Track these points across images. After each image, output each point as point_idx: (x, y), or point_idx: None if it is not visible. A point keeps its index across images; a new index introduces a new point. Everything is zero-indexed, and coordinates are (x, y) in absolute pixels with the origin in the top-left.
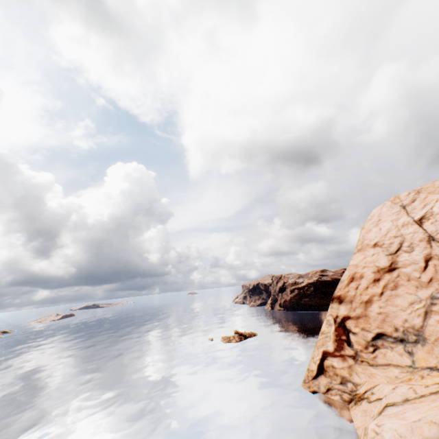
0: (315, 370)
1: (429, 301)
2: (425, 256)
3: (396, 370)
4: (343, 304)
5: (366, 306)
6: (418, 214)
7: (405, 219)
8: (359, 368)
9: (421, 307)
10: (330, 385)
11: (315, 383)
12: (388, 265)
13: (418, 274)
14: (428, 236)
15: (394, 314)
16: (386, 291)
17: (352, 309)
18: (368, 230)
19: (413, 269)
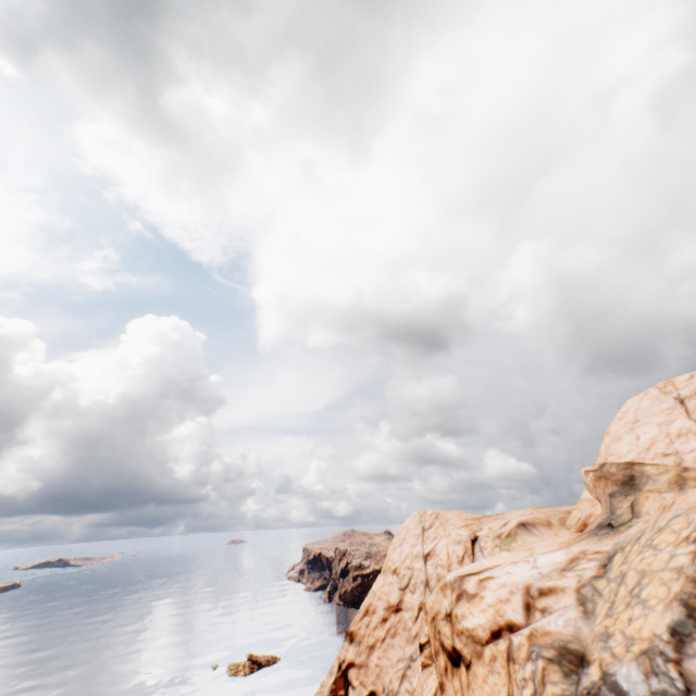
0: None
1: (408, 661)
2: (420, 604)
3: None
4: (353, 644)
5: (369, 653)
6: (428, 547)
7: (419, 549)
8: None
9: (402, 668)
10: None
11: None
12: (397, 602)
13: (412, 623)
14: (426, 579)
15: (387, 669)
16: (387, 637)
17: (359, 653)
18: (394, 548)
19: (410, 617)
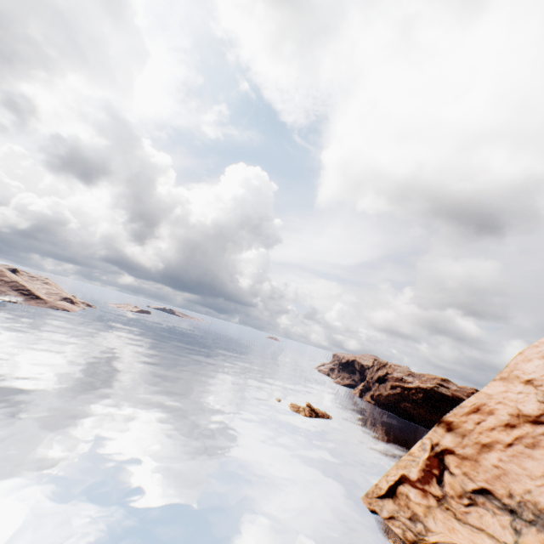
0: (384, 489)
1: None
2: None
3: (487, 540)
4: (451, 433)
5: (481, 450)
6: None
7: None
8: (440, 515)
9: None
10: (395, 514)
11: (378, 502)
12: (536, 414)
13: None
14: None
15: (516, 477)
16: (518, 444)
17: (461, 445)
18: (527, 359)
19: None
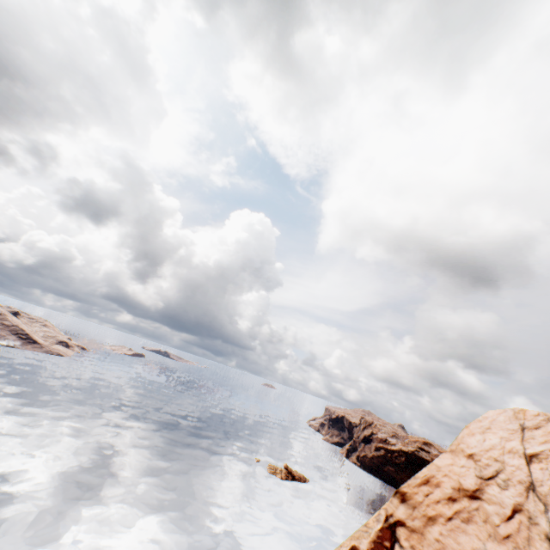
0: None
1: None
2: (515, 504)
3: None
4: (404, 504)
5: (427, 523)
6: (533, 448)
7: (516, 445)
8: None
9: None
10: None
11: None
12: (473, 489)
13: (499, 520)
14: (530, 481)
15: None
16: (456, 518)
17: (411, 517)
18: (471, 433)
19: (496, 512)
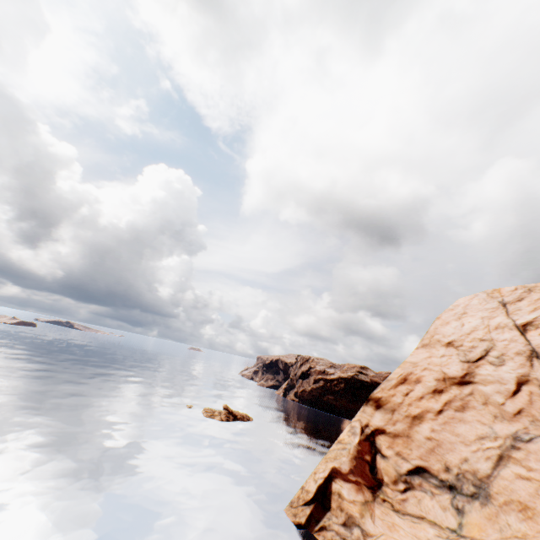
0: (312, 491)
1: (509, 441)
2: (519, 377)
3: (431, 530)
4: (381, 410)
5: (413, 424)
6: (524, 318)
7: (503, 320)
8: (378, 510)
9: (495, 447)
10: (327, 523)
11: (306, 511)
12: (461, 375)
13: (503, 398)
14: (531, 350)
15: (451, 446)
16: (448, 410)
17: (392, 422)
18: (445, 323)
19: (497, 391)
